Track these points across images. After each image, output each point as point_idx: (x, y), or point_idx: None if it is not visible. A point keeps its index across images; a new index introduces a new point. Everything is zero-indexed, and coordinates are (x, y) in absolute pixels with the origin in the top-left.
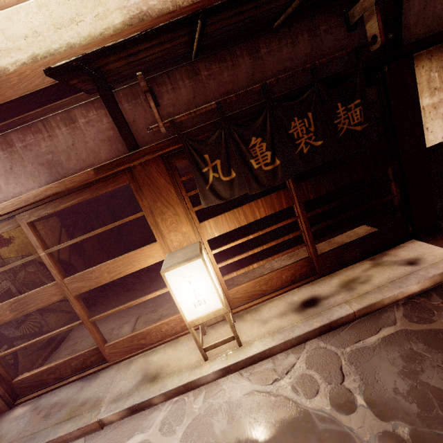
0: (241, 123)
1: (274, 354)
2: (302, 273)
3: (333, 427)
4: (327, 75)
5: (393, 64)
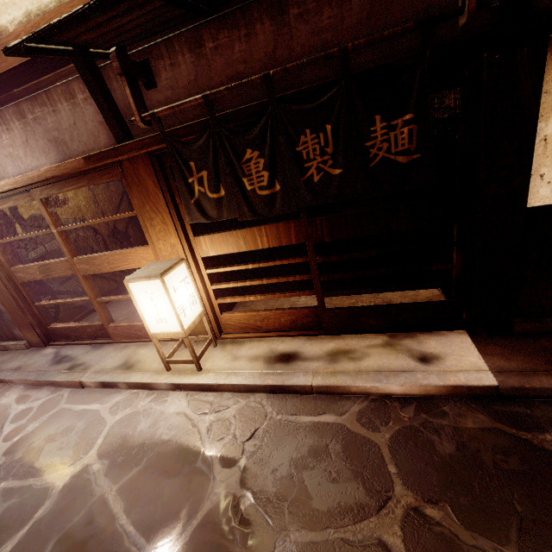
0: (234, 128)
1: (222, 391)
2: (305, 322)
3: (205, 470)
4: (390, 59)
5: (501, 52)
